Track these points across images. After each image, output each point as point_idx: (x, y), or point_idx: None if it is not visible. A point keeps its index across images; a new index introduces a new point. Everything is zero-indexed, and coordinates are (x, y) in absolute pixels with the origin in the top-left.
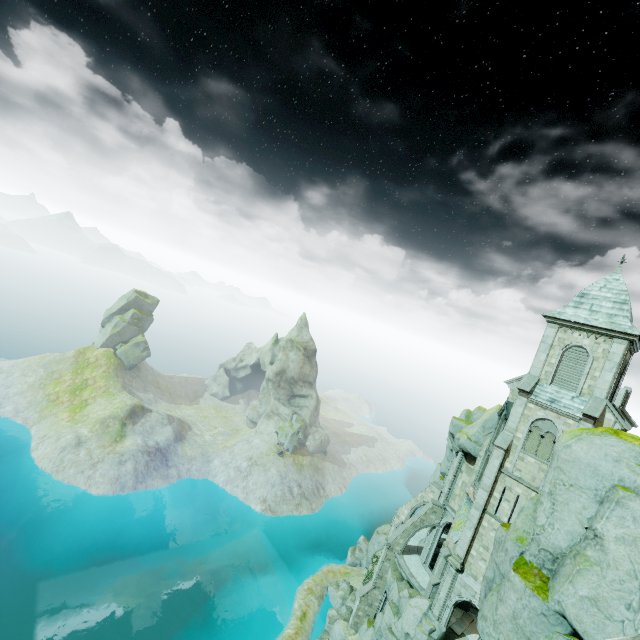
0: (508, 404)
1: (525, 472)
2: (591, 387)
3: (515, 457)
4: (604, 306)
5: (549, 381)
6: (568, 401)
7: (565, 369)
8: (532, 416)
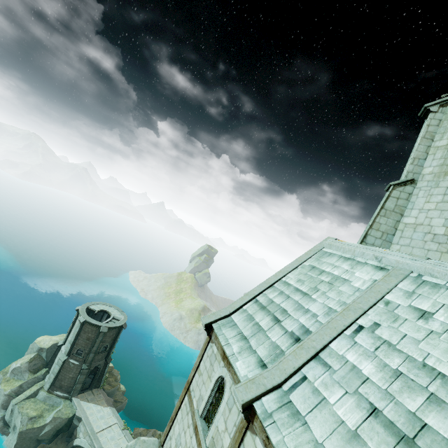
0: None
1: None
2: None
3: None
4: None
5: None
6: None
7: None
8: None
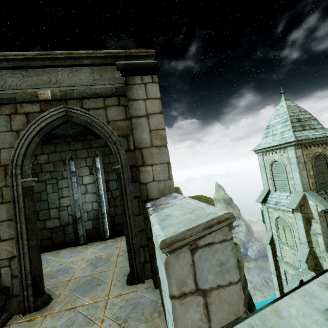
0: (262, 212)
1: (287, 258)
2: (293, 185)
3: (278, 248)
4: (277, 128)
5: (274, 189)
6: (284, 200)
7: (277, 178)
8: (273, 217)
